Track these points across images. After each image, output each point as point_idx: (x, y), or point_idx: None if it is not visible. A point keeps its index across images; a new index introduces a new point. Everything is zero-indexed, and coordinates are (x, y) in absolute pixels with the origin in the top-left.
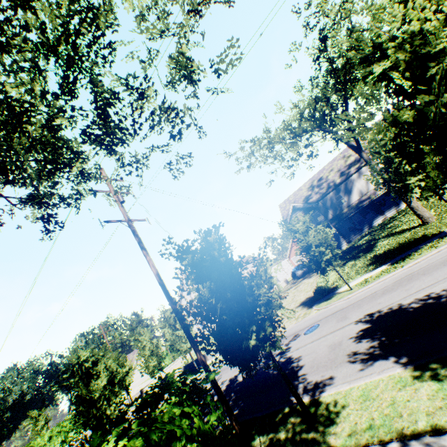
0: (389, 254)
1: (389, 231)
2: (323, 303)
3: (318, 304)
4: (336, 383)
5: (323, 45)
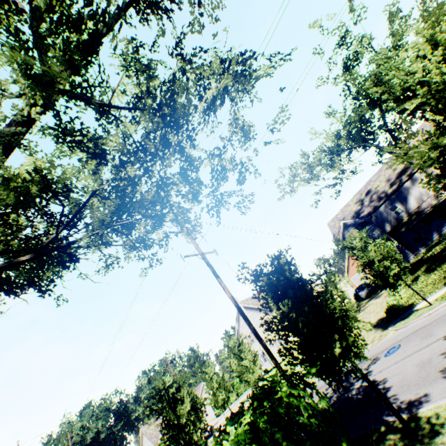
0: None
1: None
2: (400, 322)
3: (393, 324)
4: (434, 399)
5: (349, 73)
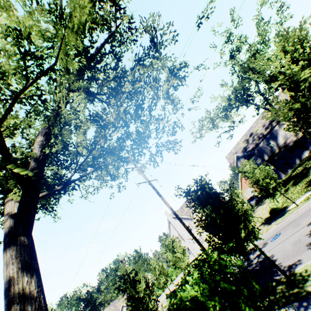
0: None
1: None
2: (279, 219)
3: (275, 220)
4: (304, 262)
5: (233, 59)
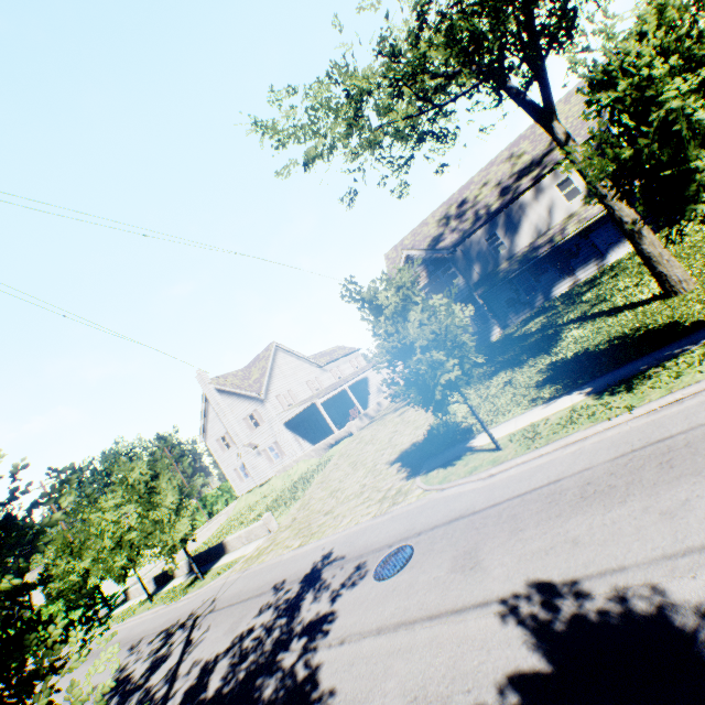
0: (587, 363)
1: (585, 309)
2: (437, 473)
3: (427, 470)
4: None
5: None
